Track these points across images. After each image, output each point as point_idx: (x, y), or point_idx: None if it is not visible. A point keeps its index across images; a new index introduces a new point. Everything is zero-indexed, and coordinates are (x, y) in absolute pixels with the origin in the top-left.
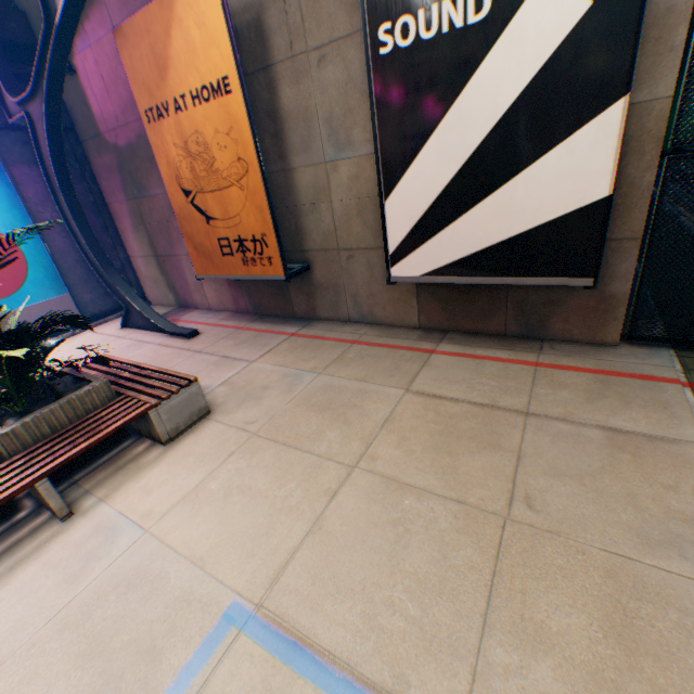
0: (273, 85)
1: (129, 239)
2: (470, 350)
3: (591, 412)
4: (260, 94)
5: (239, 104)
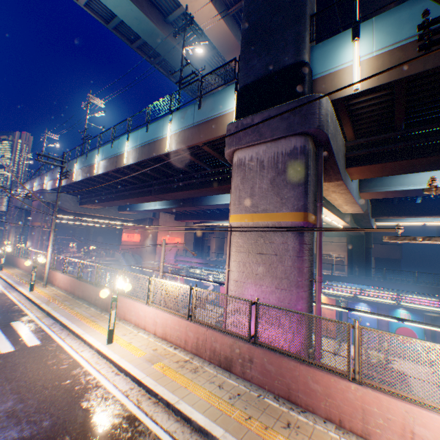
0: None
1: None
2: None
3: None
4: None
5: None
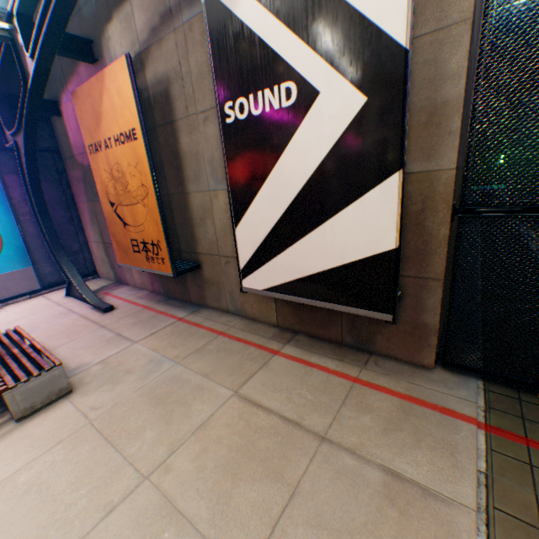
0: (176, 133)
1: (88, 228)
2: (307, 355)
3: (381, 447)
4: (168, 139)
5: (142, 147)
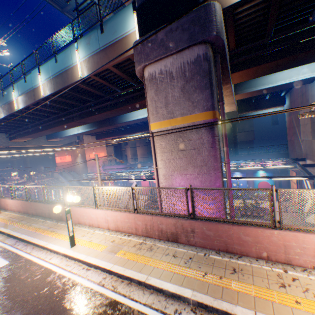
0: None
1: None
2: None
3: None
4: None
5: (295, 186)
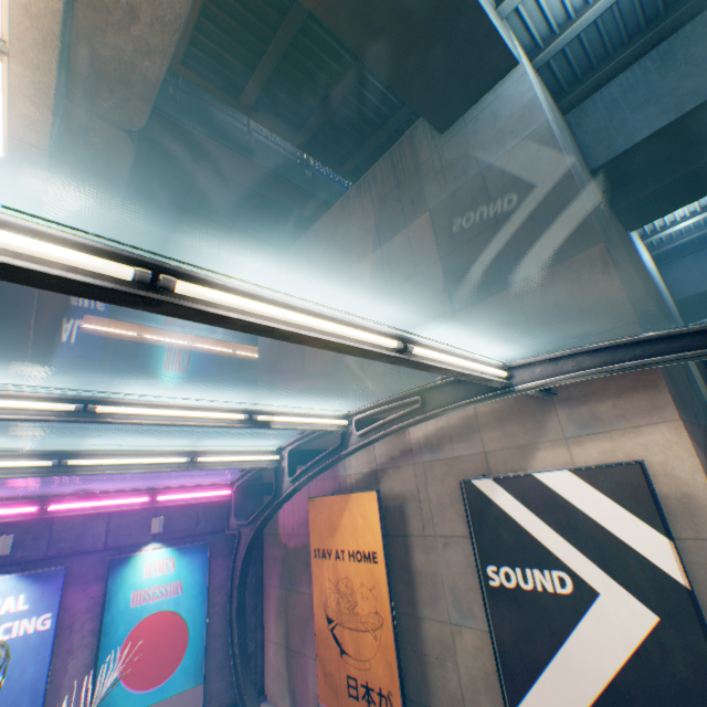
0: (408, 546)
1: (270, 618)
2: None
3: None
4: (398, 549)
5: (381, 570)
